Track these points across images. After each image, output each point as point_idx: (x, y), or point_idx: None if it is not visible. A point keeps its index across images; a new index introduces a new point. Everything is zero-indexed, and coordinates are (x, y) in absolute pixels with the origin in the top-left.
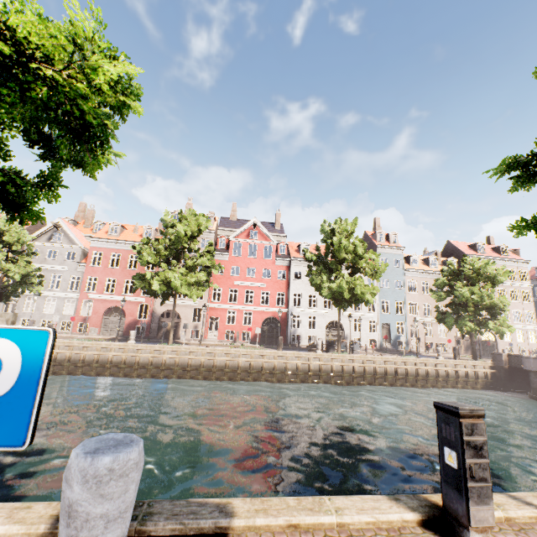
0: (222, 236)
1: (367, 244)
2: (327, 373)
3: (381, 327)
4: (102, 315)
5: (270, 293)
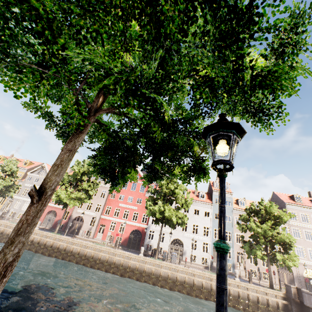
0: None
1: (210, 189)
2: (139, 272)
3: (212, 249)
4: (46, 214)
5: (139, 213)
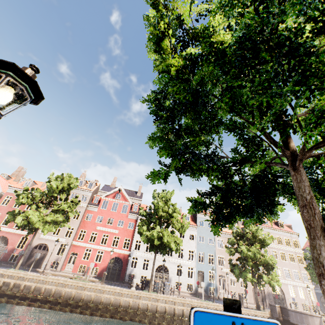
0: (98, 195)
1: None
2: (134, 310)
3: (197, 274)
4: None
5: (120, 238)
